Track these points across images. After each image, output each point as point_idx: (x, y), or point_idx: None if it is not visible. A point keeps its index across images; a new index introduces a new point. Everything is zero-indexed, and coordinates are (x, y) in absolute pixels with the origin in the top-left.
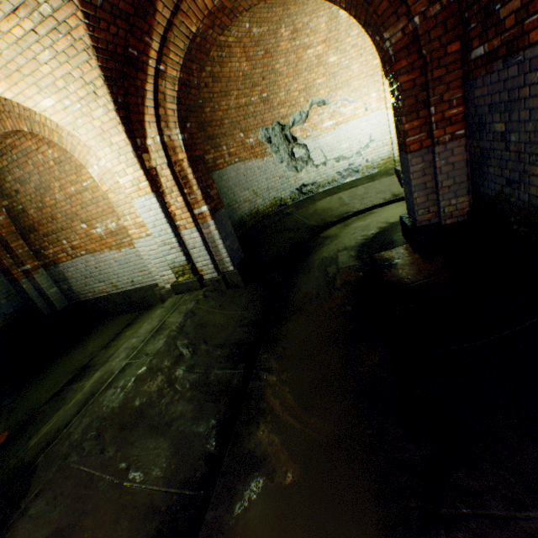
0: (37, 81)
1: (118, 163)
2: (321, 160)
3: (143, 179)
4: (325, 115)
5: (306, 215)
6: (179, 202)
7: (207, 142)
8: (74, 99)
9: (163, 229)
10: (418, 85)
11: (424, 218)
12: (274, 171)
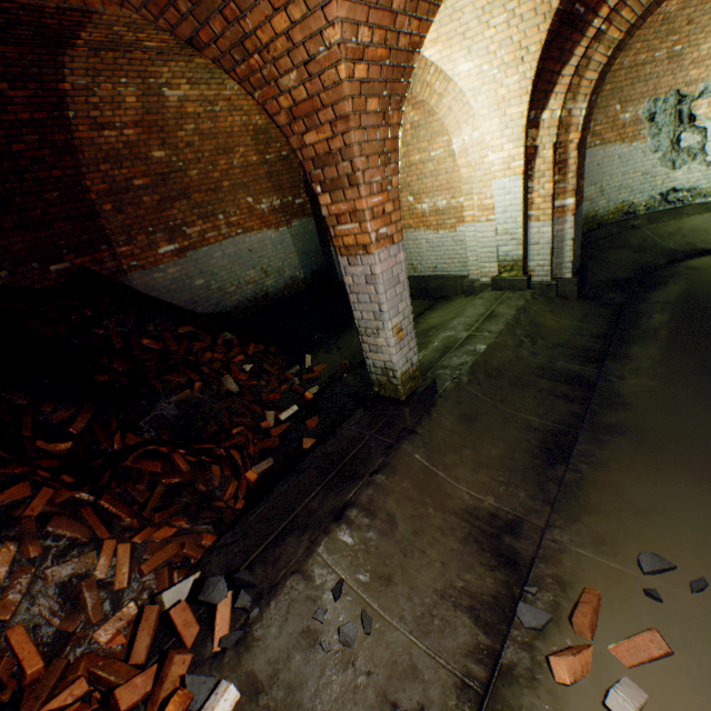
0: (471, 45)
1: (499, 137)
2: None
3: (518, 158)
4: None
5: (661, 233)
6: (545, 189)
7: None
8: (494, 64)
9: (512, 217)
10: None
11: None
12: (638, 163)
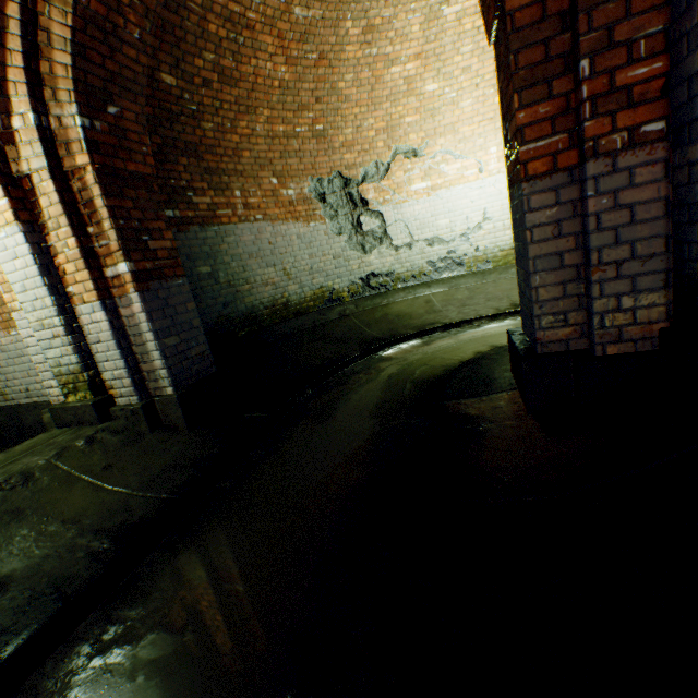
0: None
1: None
2: (404, 240)
3: None
4: (416, 172)
5: (369, 320)
6: (71, 247)
7: (202, 176)
8: None
9: (39, 297)
10: (552, 15)
11: (554, 335)
12: (326, 245)
